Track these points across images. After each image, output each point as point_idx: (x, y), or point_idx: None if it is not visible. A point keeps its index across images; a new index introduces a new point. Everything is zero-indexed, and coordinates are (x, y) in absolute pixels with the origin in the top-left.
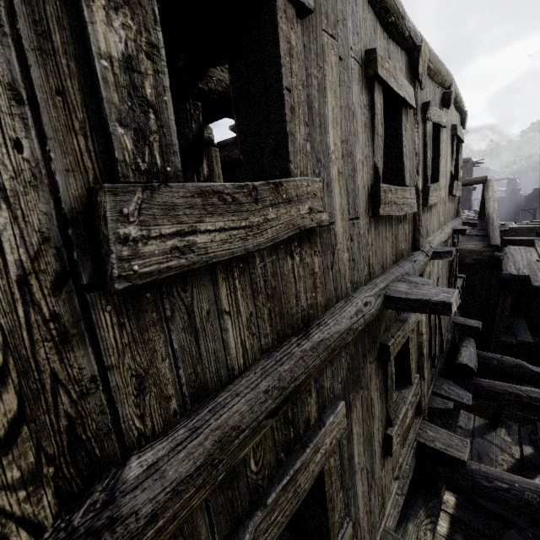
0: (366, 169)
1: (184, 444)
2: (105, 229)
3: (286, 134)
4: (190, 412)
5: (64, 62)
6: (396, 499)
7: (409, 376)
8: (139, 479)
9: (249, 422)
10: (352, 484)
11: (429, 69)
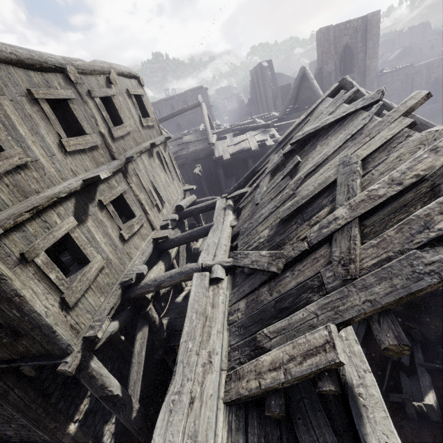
0: (51, 135)
1: None
2: None
3: None
4: None
5: None
6: (140, 256)
7: (134, 213)
8: None
9: (17, 212)
10: (99, 247)
11: (84, 72)
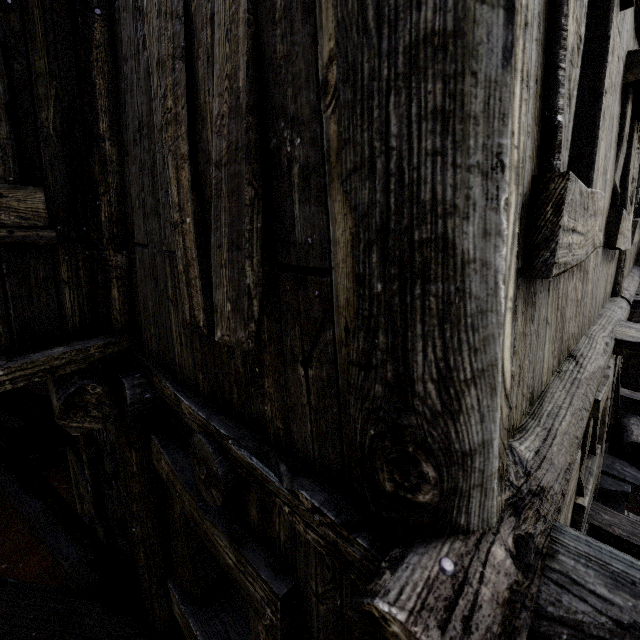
0: (609, 191)
1: (550, 440)
2: (555, 215)
3: (596, 141)
4: (530, 415)
5: (540, 53)
6: None
7: (593, 445)
8: (537, 461)
9: (581, 435)
10: None
11: None
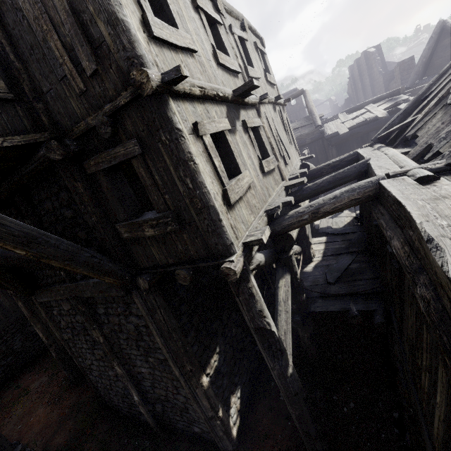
0: (208, 44)
1: None
2: (148, 21)
3: (174, 18)
4: None
5: None
6: (277, 197)
7: (267, 152)
8: None
9: (191, 81)
10: (246, 165)
11: (226, 10)
